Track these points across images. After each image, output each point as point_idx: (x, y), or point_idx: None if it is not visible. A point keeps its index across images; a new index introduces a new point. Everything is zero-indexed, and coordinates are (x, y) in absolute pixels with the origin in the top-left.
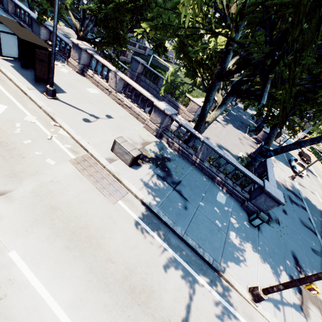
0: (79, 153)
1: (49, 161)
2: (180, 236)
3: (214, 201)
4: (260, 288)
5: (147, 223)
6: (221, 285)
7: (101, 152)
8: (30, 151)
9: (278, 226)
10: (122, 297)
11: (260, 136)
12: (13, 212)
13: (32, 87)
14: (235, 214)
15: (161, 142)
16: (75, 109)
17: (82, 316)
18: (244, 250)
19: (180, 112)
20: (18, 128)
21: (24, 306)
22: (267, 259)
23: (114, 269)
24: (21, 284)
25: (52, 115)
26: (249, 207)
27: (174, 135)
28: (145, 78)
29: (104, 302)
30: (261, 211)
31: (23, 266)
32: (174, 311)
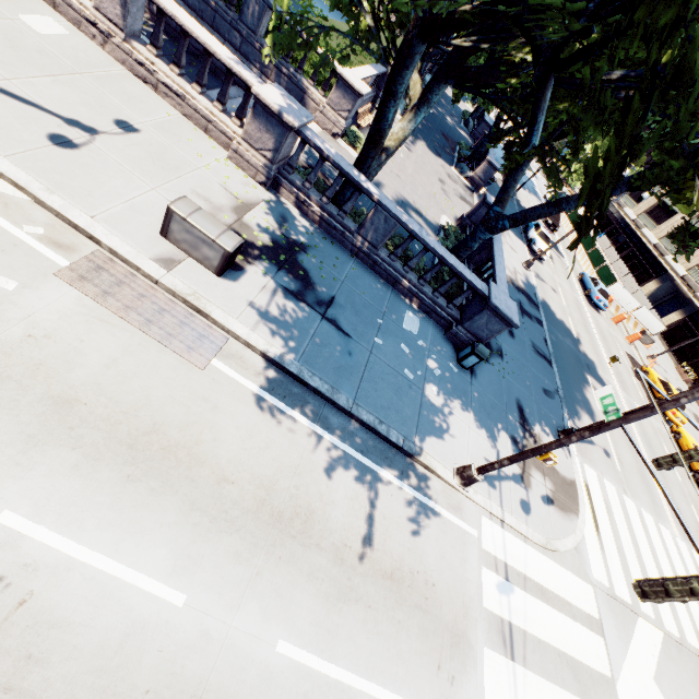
0: (75, 249)
1: None
2: (347, 410)
3: (400, 332)
4: (475, 467)
5: (282, 397)
6: (417, 475)
7: (138, 241)
8: None
9: (501, 361)
10: (262, 533)
11: (480, 174)
12: None
13: None
14: (436, 352)
15: (279, 200)
16: (11, 100)
17: (199, 581)
18: (450, 412)
19: (312, 109)
20: None
21: (80, 598)
22: (483, 420)
23: (237, 494)
24: (57, 566)
25: None
26: (459, 335)
27: (310, 182)
28: None
29: (234, 550)
30: (479, 341)
31: (44, 534)
32: (350, 531)
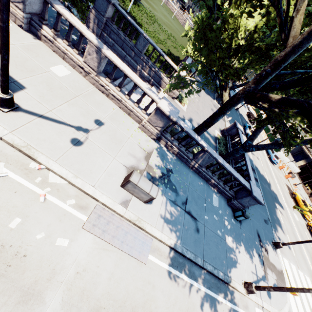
0: (88, 207)
1: (60, 242)
2: (202, 266)
3: (212, 208)
4: (254, 286)
5: (176, 267)
6: (230, 292)
7: (112, 194)
8: (28, 239)
9: (248, 210)
10: None
11: None
12: None
13: None
14: (226, 214)
15: (160, 146)
16: (53, 123)
17: None
18: (236, 250)
19: (163, 86)
20: None
21: None
22: (247, 248)
23: None
24: None
25: (28, 152)
26: (234, 203)
27: (174, 138)
28: (117, 29)
29: None
30: (243, 206)
31: None
32: None
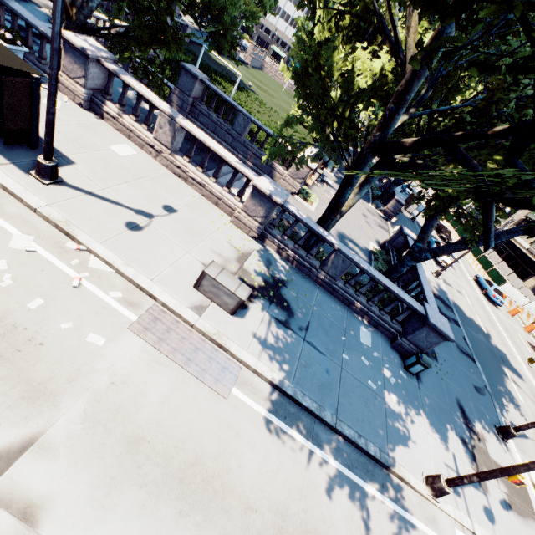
0: (140, 305)
1: (92, 339)
2: (333, 426)
3: (359, 346)
4: (443, 479)
5: (283, 418)
6: (394, 487)
7: (180, 294)
8: (49, 326)
9: (437, 363)
10: None
11: (390, 208)
12: (65, 476)
13: (1, 159)
14: (388, 361)
15: (264, 248)
16: (105, 202)
17: None
18: (409, 419)
19: (277, 178)
20: (4, 272)
21: None
22: (435, 423)
23: (260, 522)
24: None
25: (66, 228)
26: (403, 344)
27: (286, 235)
28: (208, 110)
29: None
30: (420, 350)
31: None
32: None
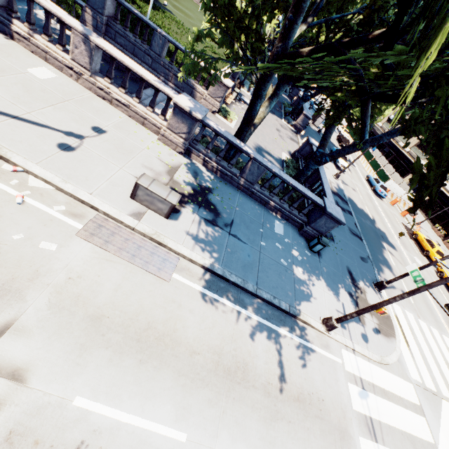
0: (84, 216)
1: (45, 246)
2: (254, 293)
3: (274, 235)
4: (334, 319)
5: (215, 291)
6: (300, 328)
7: (118, 204)
8: (1, 238)
9: (333, 243)
10: (221, 384)
11: (300, 122)
12: (42, 348)
13: None
14: (296, 244)
15: (191, 161)
16: (33, 126)
17: (192, 422)
18: (311, 283)
19: (198, 98)
20: None
21: (128, 447)
22: (331, 284)
23: (202, 360)
24: (112, 428)
25: None
26: (308, 231)
27: (209, 149)
28: (124, 29)
29: (207, 398)
30: (321, 234)
31: (101, 408)
32: (270, 373)
